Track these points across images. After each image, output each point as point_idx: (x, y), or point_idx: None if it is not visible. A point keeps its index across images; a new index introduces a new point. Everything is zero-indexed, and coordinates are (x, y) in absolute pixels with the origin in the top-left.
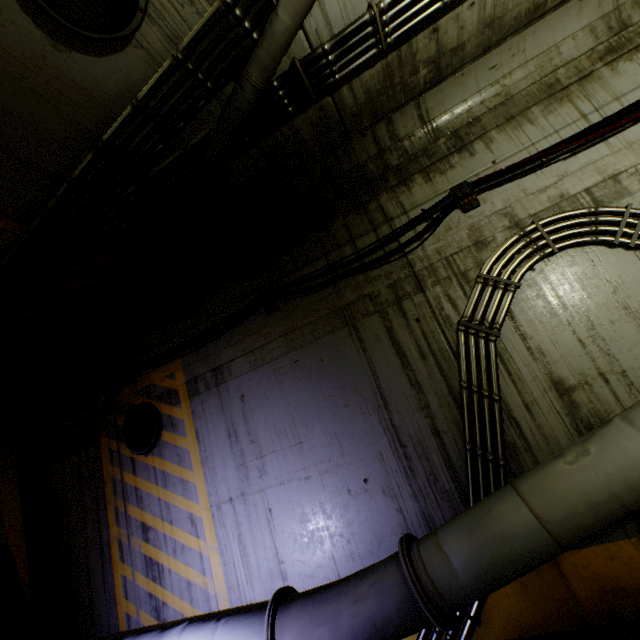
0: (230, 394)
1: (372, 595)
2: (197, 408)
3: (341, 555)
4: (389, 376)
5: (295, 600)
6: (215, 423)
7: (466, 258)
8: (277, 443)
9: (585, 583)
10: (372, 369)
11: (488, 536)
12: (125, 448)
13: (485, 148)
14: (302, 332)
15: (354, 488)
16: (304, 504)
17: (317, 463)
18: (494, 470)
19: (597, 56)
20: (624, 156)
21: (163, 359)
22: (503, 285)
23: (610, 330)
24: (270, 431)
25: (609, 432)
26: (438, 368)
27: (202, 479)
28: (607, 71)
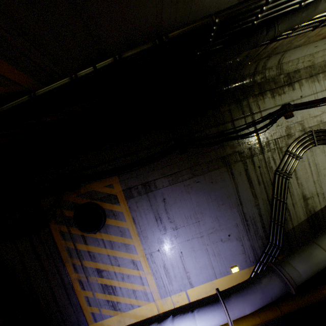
0: (156, 198)
1: (269, 288)
2: (132, 205)
3: (216, 265)
4: (244, 191)
5: (230, 295)
6: (146, 213)
7: (282, 141)
8: (186, 222)
9: None
10: (236, 188)
11: (313, 263)
12: (75, 230)
13: (299, 88)
14: (201, 167)
15: (224, 239)
16: (199, 248)
17: (207, 230)
18: (280, 228)
19: None
20: None
21: (104, 176)
22: (296, 157)
23: (323, 178)
24: (182, 217)
25: None
26: (264, 189)
27: (139, 242)
28: None
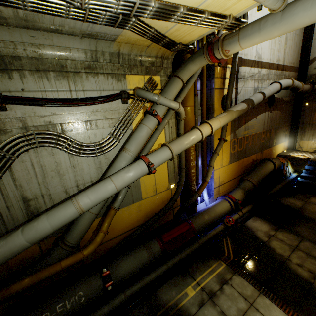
0: None
1: None
2: None
3: None
4: None
5: None
6: None
7: None
8: None
9: (15, 261)
10: None
11: None
12: None
13: (20, 79)
14: None
15: None
16: None
17: None
18: None
19: (84, 66)
20: (78, 116)
21: None
22: (9, 156)
23: (51, 180)
24: None
25: (15, 235)
26: None
27: None
28: (85, 76)
